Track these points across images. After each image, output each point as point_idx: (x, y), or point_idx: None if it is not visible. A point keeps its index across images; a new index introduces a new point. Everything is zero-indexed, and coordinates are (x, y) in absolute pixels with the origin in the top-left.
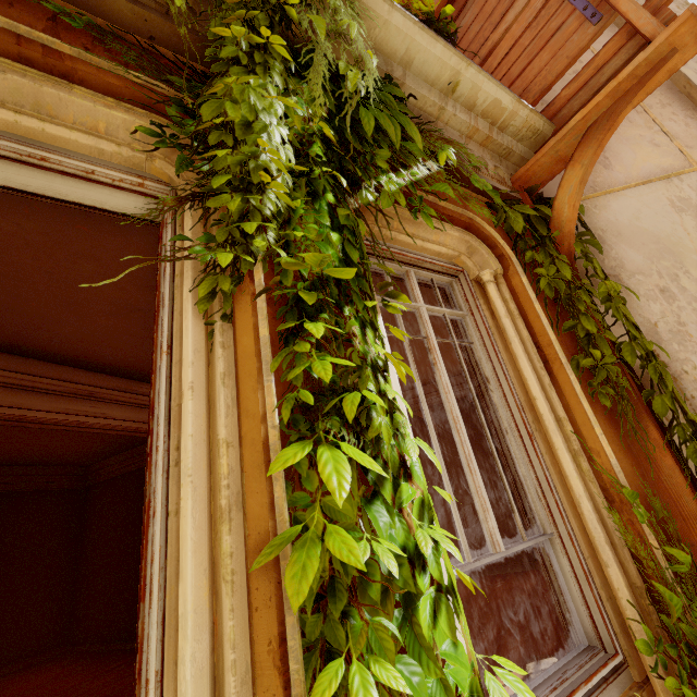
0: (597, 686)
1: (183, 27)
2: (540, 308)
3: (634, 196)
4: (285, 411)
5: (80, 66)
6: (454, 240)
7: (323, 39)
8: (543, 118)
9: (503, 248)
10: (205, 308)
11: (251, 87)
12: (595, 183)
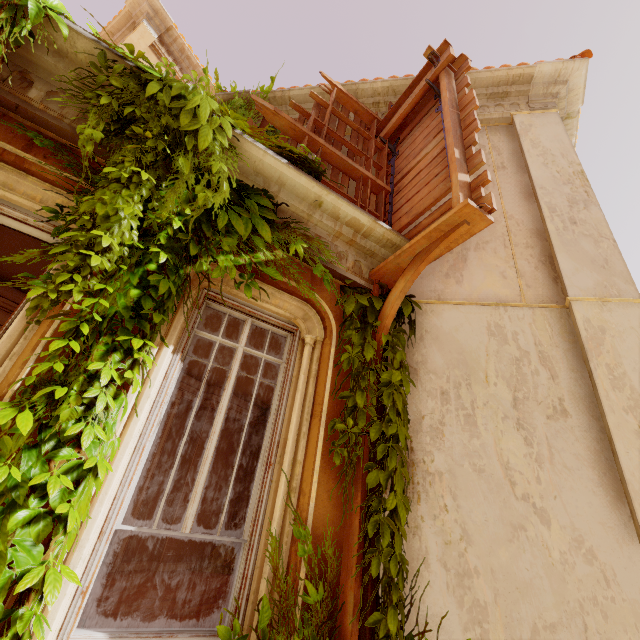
0: None
1: (87, 161)
2: (330, 375)
3: (464, 312)
4: (14, 383)
5: (33, 168)
6: (293, 306)
7: (190, 172)
8: (400, 236)
9: (330, 323)
10: (30, 314)
11: (121, 196)
12: (442, 292)
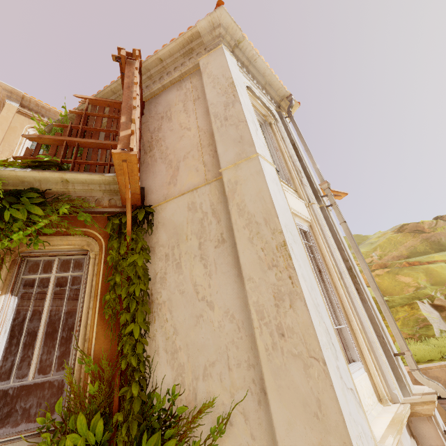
0: (38, 434)
1: None
2: (102, 271)
3: (176, 202)
4: None
5: None
6: (78, 241)
7: None
8: None
9: (101, 241)
10: None
11: None
12: (167, 195)
